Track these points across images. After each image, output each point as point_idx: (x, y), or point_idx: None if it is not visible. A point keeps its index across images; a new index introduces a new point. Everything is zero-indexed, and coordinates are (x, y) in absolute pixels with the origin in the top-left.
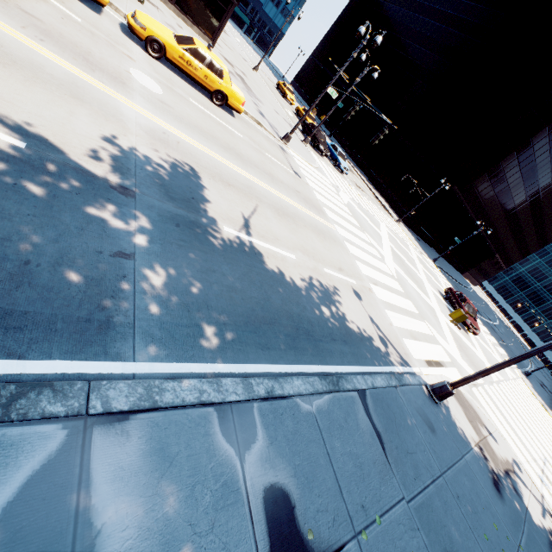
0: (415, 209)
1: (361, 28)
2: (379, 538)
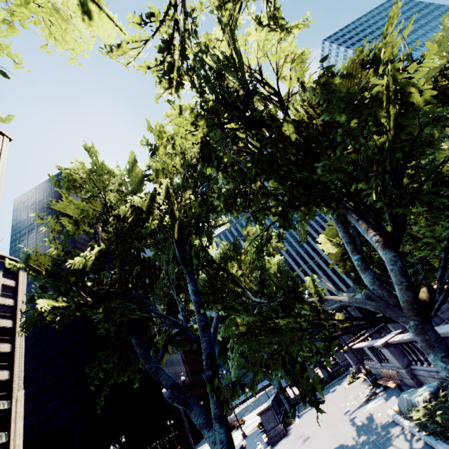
0: (175, 446)
1: (112, 447)
2: (248, 444)
